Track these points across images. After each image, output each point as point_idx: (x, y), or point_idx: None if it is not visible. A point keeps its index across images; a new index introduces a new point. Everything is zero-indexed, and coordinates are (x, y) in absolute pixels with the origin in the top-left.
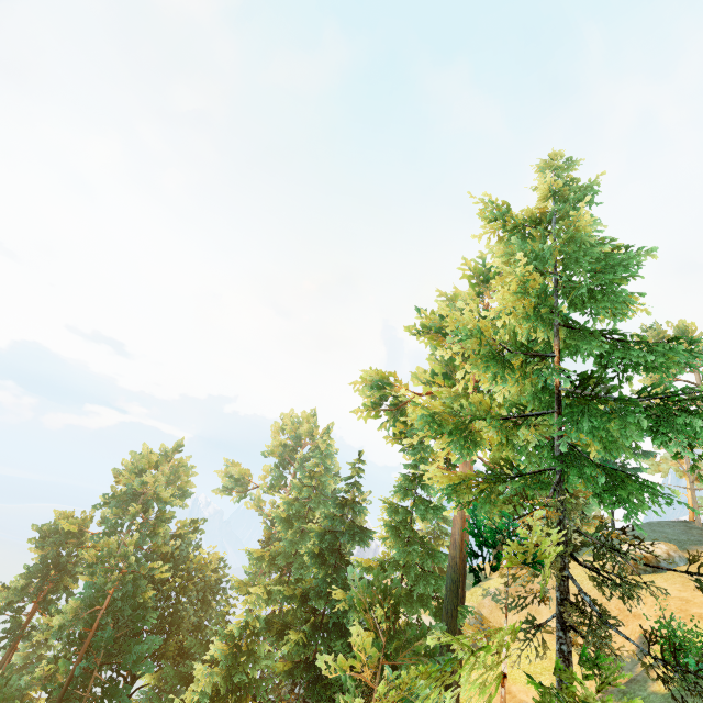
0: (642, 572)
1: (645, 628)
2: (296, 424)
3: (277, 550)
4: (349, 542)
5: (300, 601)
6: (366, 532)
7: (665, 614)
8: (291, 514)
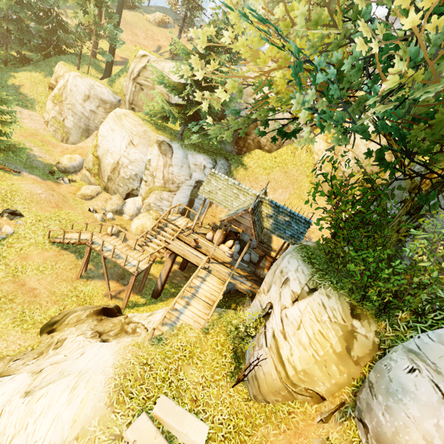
0: (160, 27)
1: (160, 44)
2: None
3: None
4: None
5: None
6: None
7: (167, 41)
8: None
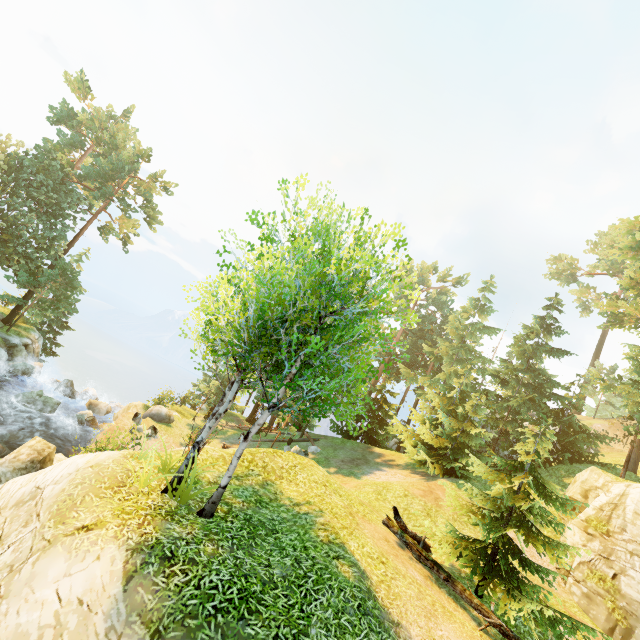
0: None
1: None
2: (423, 270)
3: (442, 352)
4: (549, 353)
5: (502, 382)
6: (561, 350)
7: None
8: (460, 330)
